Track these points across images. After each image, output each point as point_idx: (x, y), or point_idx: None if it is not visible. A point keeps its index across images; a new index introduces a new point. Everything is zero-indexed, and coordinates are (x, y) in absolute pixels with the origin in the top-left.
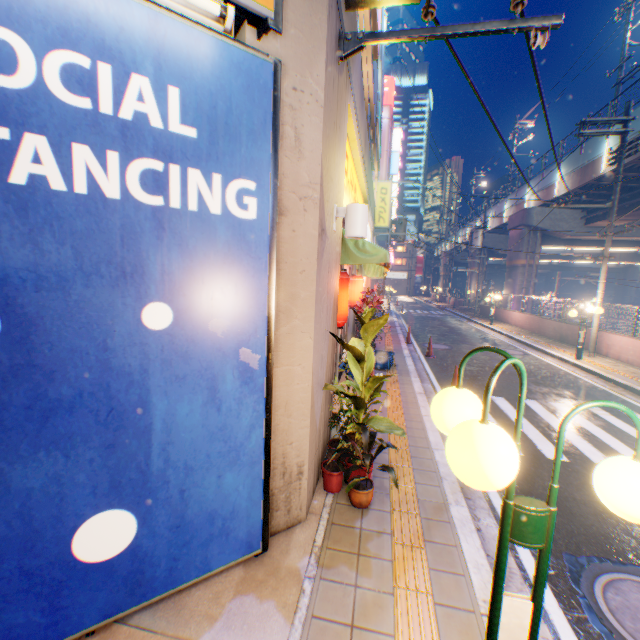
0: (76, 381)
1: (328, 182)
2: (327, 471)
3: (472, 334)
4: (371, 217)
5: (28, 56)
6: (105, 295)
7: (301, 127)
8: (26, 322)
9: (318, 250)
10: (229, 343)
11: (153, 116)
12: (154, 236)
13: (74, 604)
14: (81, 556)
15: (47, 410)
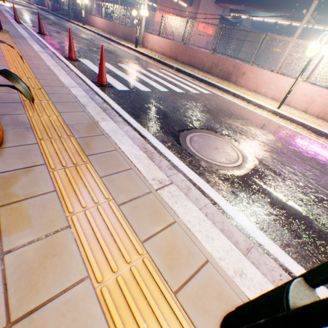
0: None
1: None
2: None
3: (74, 29)
4: None
5: None
6: None
7: None
8: None
9: None
10: None
11: None
12: None
13: None
14: None
15: None
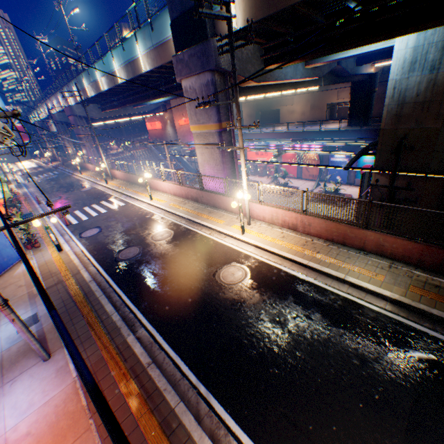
0: None
1: None
2: (28, 246)
3: (73, 184)
4: None
5: None
6: None
7: None
8: None
9: None
10: None
11: None
12: None
13: None
14: None
15: None
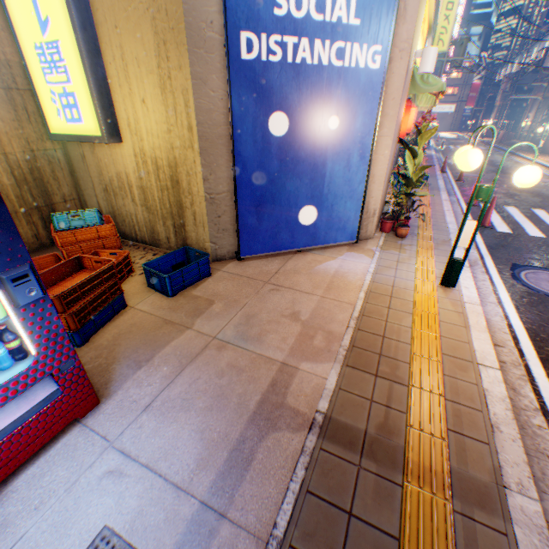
0: (305, 151)
1: (415, 34)
2: (384, 221)
3: (509, 166)
4: (430, 43)
5: (305, 0)
6: (317, 113)
7: (407, 1)
8: (294, 124)
9: (403, 85)
10: (357, 138)
11: (343, 18)
12: (336, 83)
13: (297, 238)
14: (300, 221)
15: (296, 162)
